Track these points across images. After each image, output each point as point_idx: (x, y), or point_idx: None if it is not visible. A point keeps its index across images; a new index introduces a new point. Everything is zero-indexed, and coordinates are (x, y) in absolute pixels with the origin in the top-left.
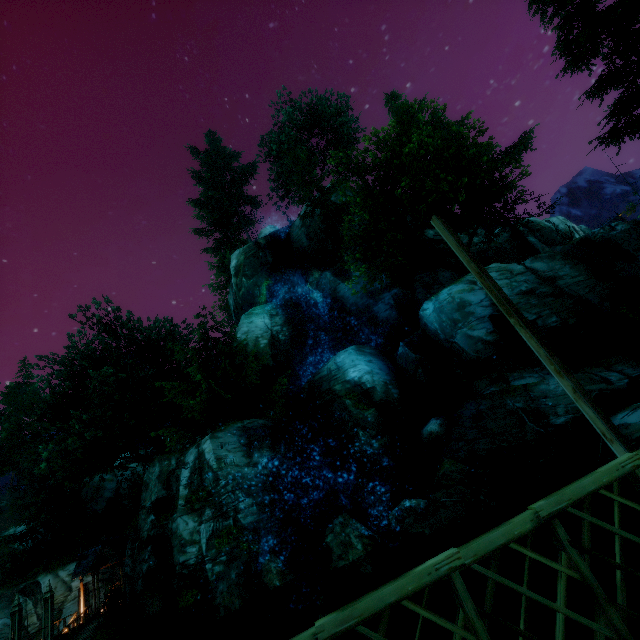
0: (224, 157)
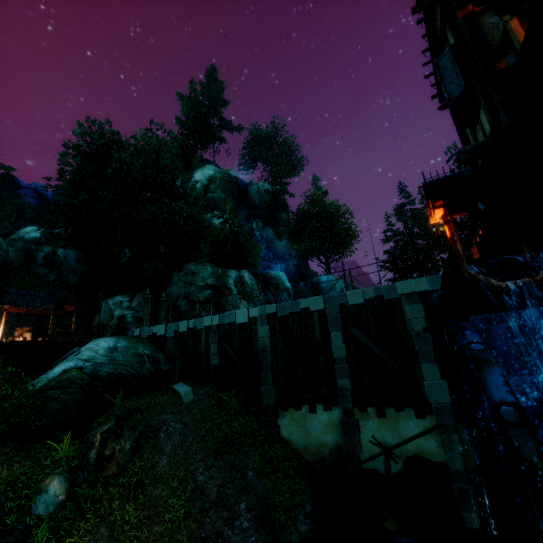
0: (224, 100)
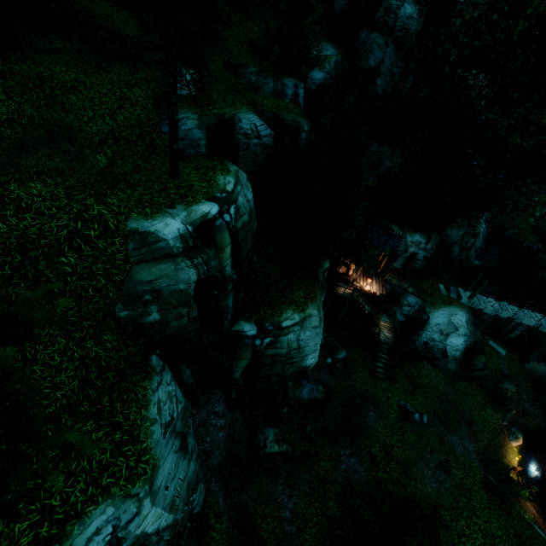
0: None
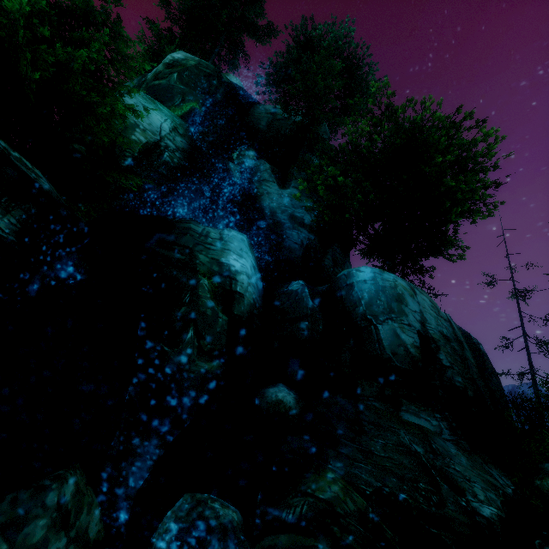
0: None
